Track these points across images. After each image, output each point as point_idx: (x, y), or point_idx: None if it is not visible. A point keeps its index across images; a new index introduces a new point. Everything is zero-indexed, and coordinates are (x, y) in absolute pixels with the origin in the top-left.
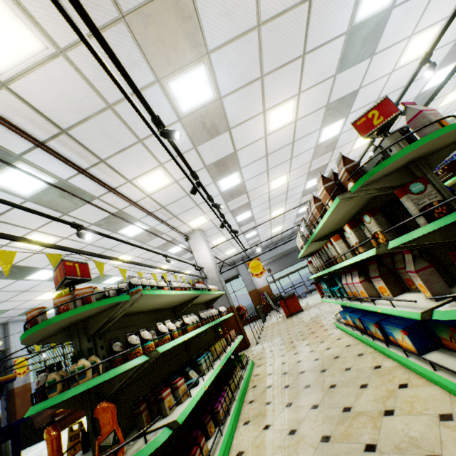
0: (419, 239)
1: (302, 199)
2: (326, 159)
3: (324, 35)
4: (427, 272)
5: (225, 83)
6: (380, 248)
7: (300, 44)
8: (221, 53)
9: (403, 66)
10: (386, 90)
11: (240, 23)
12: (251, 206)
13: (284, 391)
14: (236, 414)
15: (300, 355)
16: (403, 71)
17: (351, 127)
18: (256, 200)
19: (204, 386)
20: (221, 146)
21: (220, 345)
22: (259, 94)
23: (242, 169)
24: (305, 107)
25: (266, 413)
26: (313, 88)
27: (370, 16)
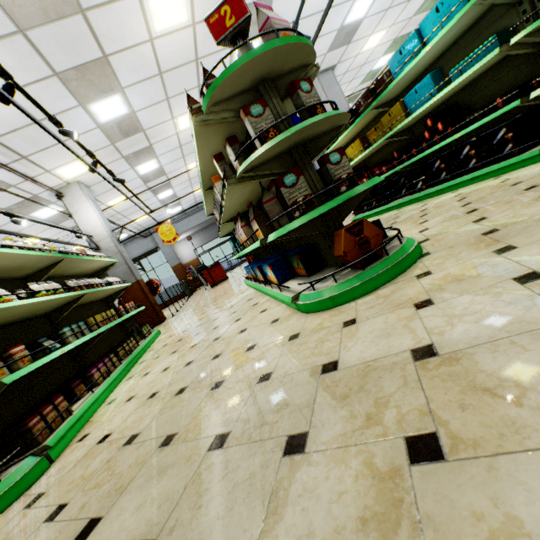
0: (261, 168)
1: None
2: None
3: None
4: (272, 203)
5: None
6: (232, 179)
7: None
8: None
9: None
10: (306, 8)
11: None
12: (156, 152)
13: (176, 344)
14: (119, 374)
15: (205, 314)
16: None
17: None
18: (161, 144)
19: (61, 351)
20: (77, 41)
21: (104, 315)
22: None
23: (126, 90)
24: (203, 3)
25: (152, 365)
26: None
27: None
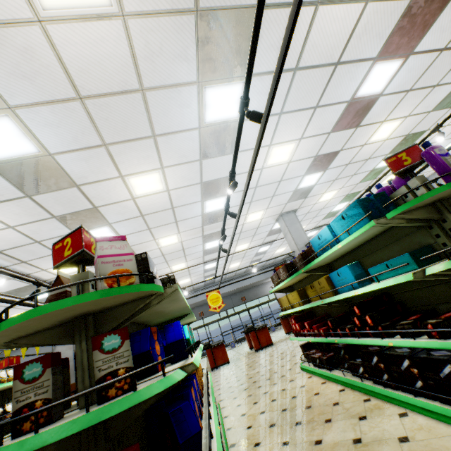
0: None
1: (205, 257)
2: (220, 226)
3: (173, 125)
4: None
5: (52, 141)
6: None
7: (145, 126)
8: (32, 112)
9: (272, 166)
10: (262, 181)
11: (50, 89)
12: None
13: None
14: None
15: None
16: (274, 170)
17: (237, 204)
18: None
19: None
20: (72, 200)
21: None
22: (108, 160)
23: (113, 224)
24: (175, 180)
25: None
26: (178, 166)
27: (220, 121)
